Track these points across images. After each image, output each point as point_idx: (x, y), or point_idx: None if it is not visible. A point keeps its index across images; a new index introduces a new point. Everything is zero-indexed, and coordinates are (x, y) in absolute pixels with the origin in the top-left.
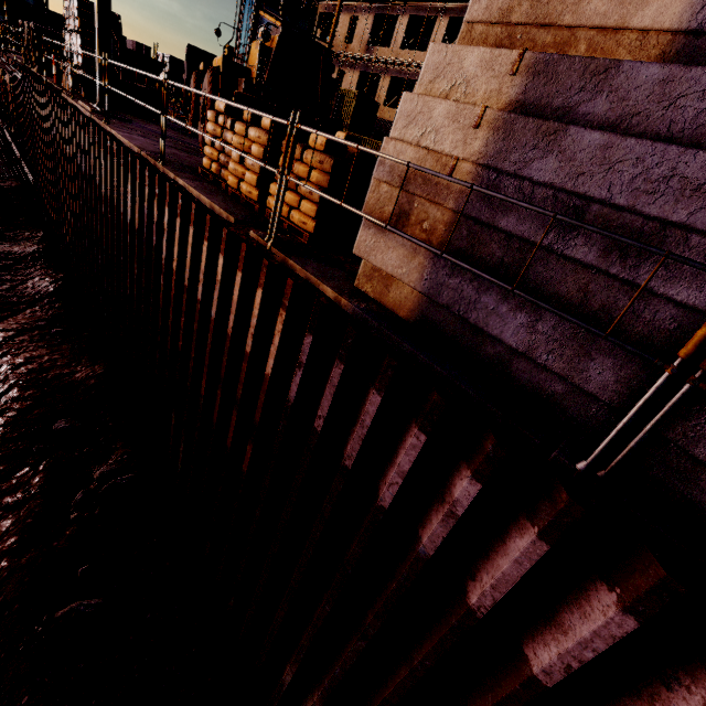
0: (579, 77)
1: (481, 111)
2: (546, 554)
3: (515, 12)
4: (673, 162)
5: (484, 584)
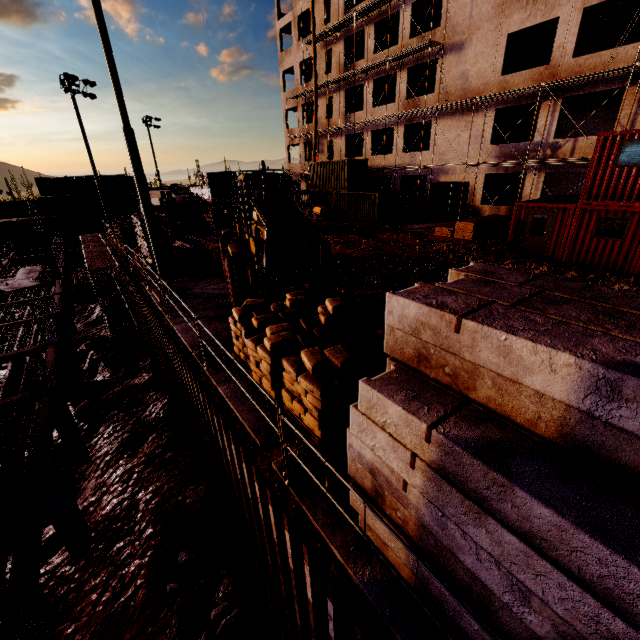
0: (482, 477)
1: (412, 459)
2: None
3: (423, 334)
4: (594, 609)
5: None
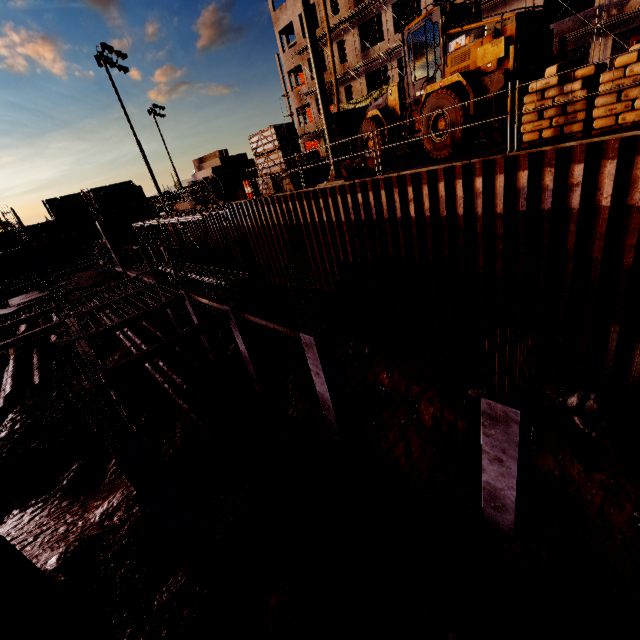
0: None
1: None
2: None
3: None
4: None
5: None
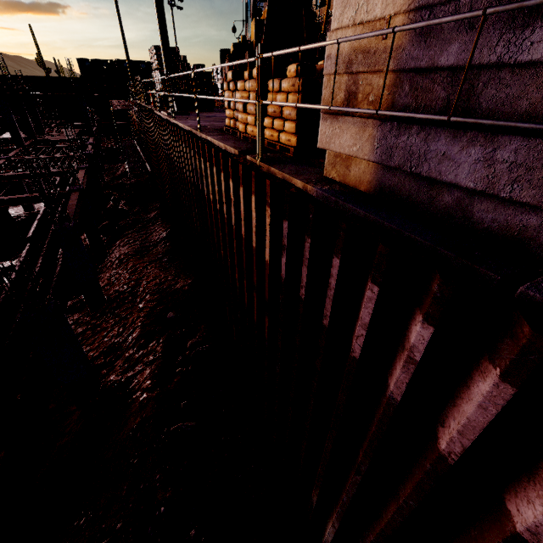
0: None
1: None
2: (513, 398)
3: None
4: None
5: (451, 430)
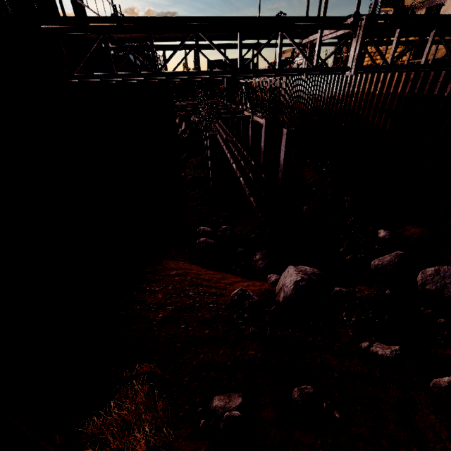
0: None
1: None
2: None
3: None
4: None
5: None
